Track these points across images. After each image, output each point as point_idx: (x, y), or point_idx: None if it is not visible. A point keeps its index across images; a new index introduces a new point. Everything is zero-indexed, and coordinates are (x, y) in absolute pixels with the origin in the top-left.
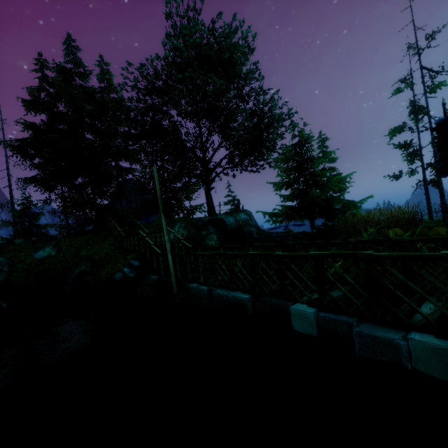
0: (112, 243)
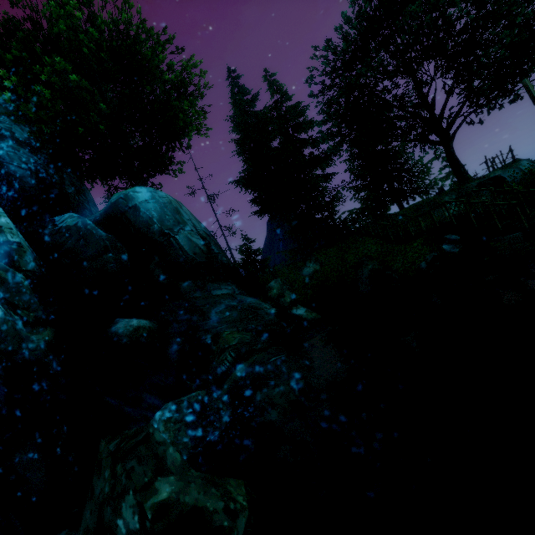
0: (373, 242)
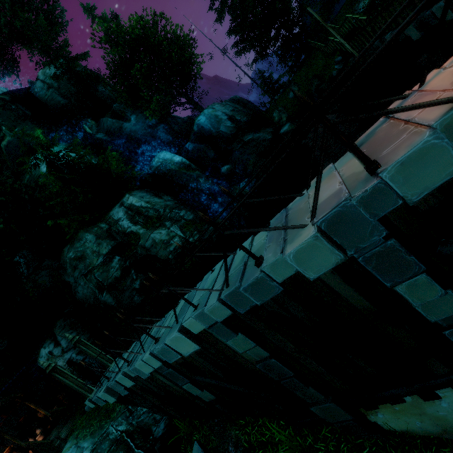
0: (321, 56)
